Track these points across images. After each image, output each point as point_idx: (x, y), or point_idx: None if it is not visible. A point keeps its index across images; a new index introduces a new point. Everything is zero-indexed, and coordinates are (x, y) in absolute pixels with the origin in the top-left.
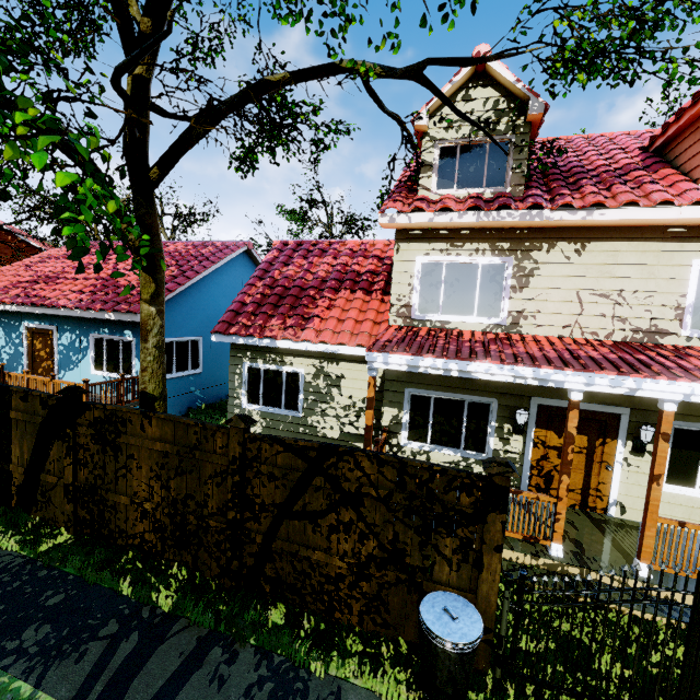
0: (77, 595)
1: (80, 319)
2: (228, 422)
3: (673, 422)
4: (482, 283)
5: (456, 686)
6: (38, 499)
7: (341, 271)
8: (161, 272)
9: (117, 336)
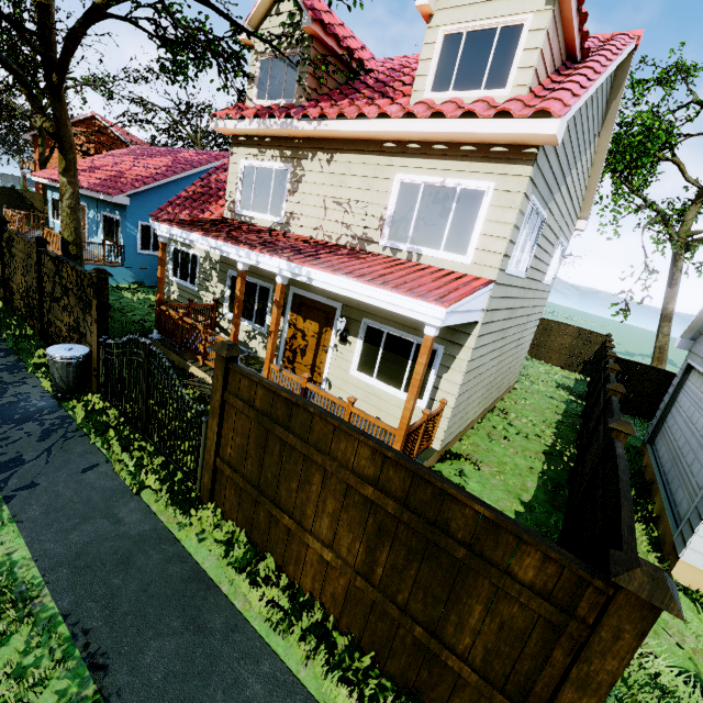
0: None
1: (97, 200)
2: (31, 239)
3: (366, 320)
4: (275, 187)
5: (56, 380)
6: None
7: None
8: (71, 154)
9: (113, 214)
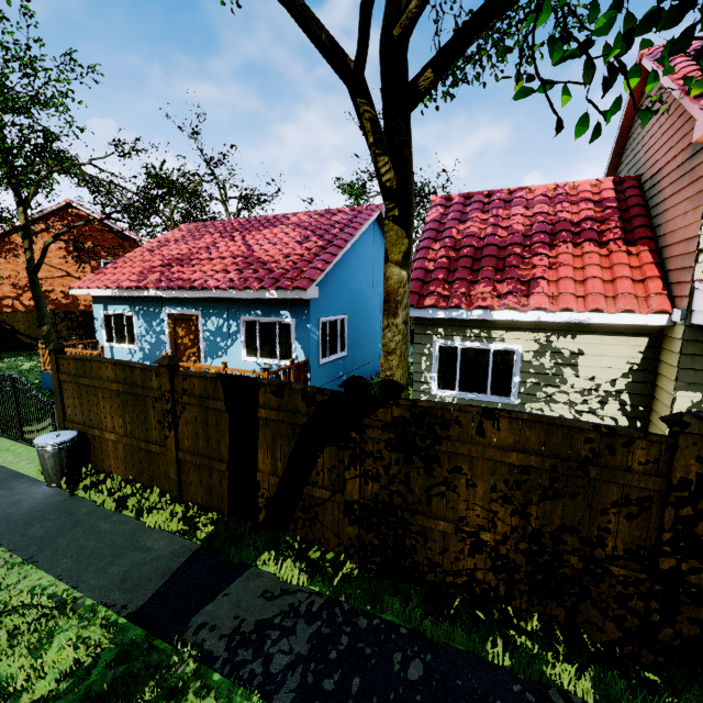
0: (436, 663)
1: (227, 302)
2: (683, 427)
3: None
4: None
5: None
6: (298, 515)
7: (546, 222)
8: (412, 224)
9: (272, 317)
